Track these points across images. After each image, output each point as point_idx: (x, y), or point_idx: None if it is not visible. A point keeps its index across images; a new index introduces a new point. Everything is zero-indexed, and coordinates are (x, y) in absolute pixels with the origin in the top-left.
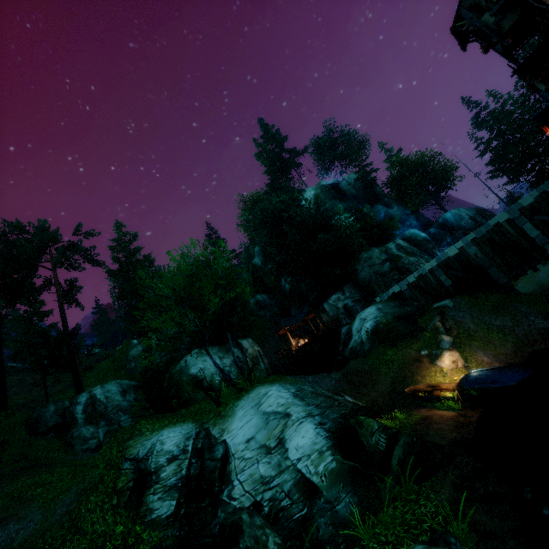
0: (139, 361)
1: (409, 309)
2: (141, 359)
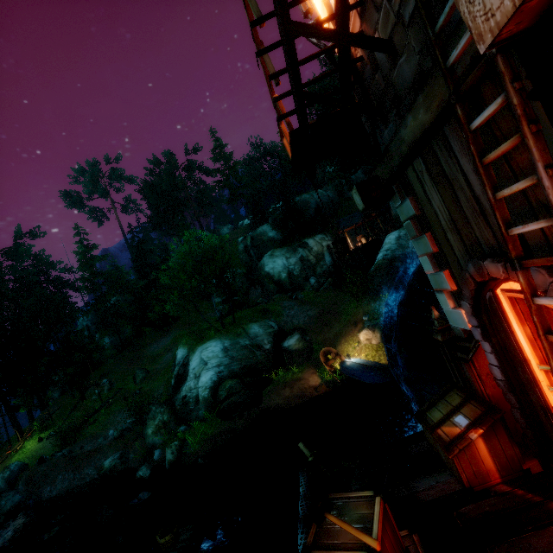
0: (243, 255)
1: None
2: (244, 254)
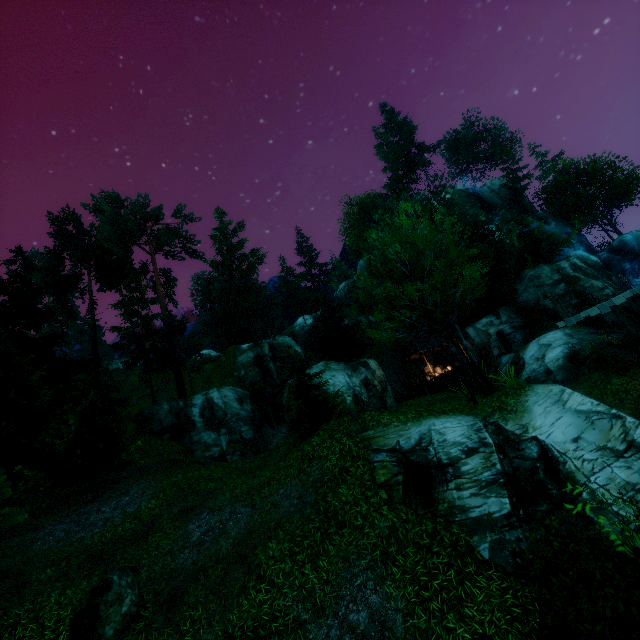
0: (250, 369)
1: (616, 336)
2: (253, 367)
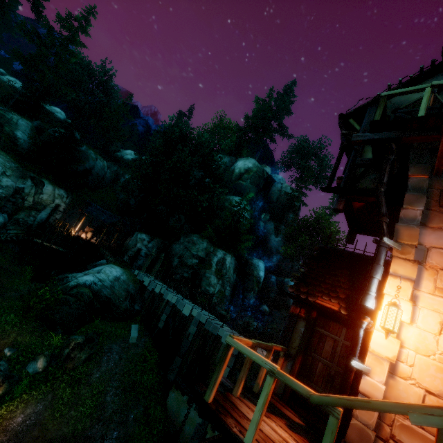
0: None
1: (123, 305)
2: None
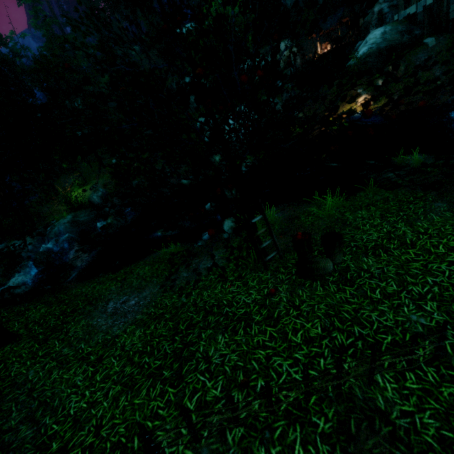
0: None
1: (404, 39)
2: None
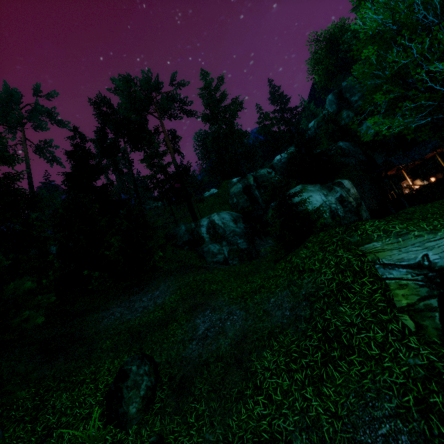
0: (240, 197)
1: None
2: (242, 196)
